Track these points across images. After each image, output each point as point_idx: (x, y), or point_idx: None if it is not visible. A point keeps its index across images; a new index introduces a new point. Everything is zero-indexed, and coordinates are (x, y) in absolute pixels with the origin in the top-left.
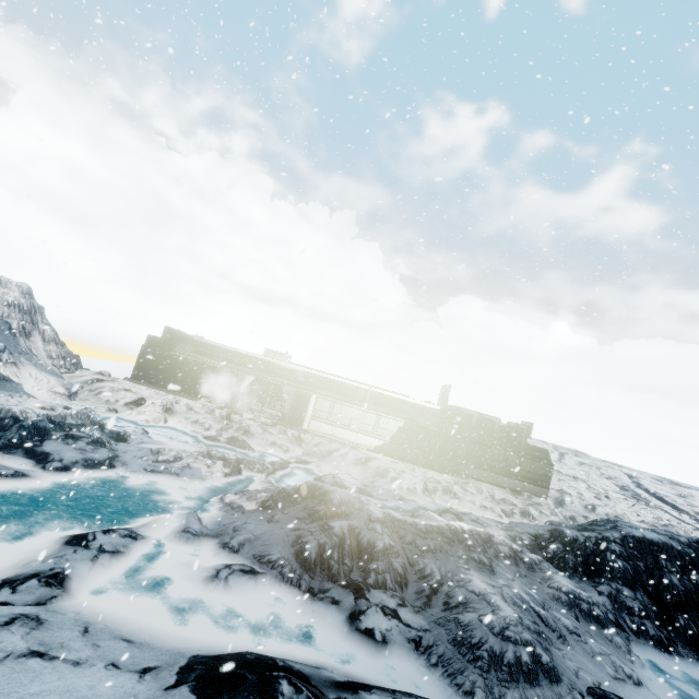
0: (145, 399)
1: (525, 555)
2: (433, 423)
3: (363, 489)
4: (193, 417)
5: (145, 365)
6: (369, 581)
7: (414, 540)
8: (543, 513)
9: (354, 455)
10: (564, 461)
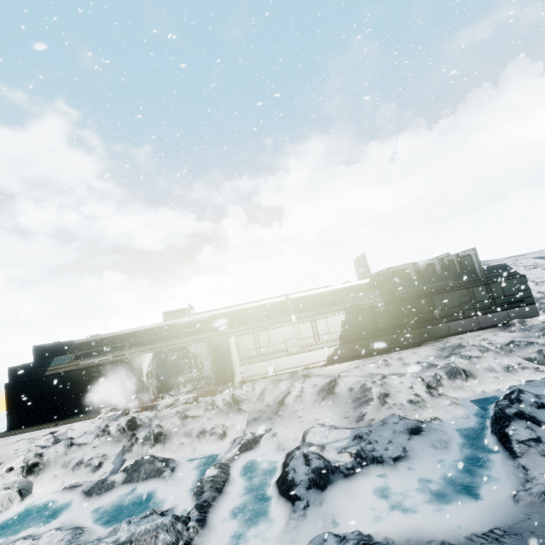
0: None
1: None
2: (374, 298)
3: (360, 454)
4: (76, 457)
5: (19, 405)
6: None
7: None
8: None
9: (312, 388)
10: None
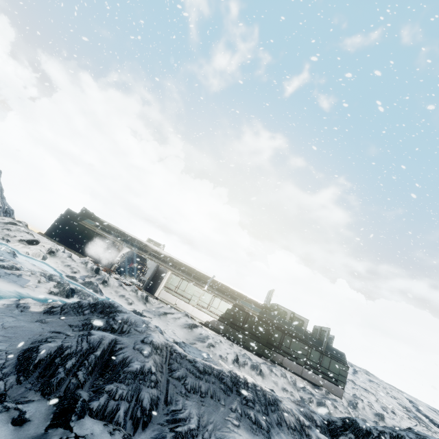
0: (40, 242)
1: (313, 432)
2: (255, 311)
3: (177, 343)
4: (69, 262)
5: (58, 227)
6: (92, 404)
7: (185, 376)
8: (337, 409)
9: (185, 321)
10: (357, 375)
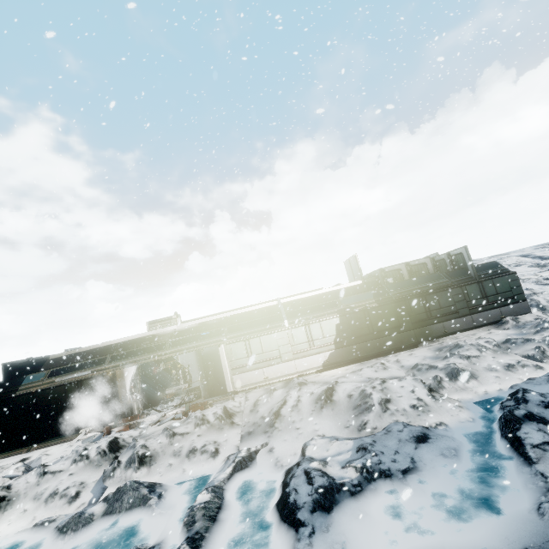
0: None
1: None
2: (368, 300)
3: (366, 468)
4: (50, 487)
5: None
6: None
7: None
8: None
9: (309, 396)
10: None
